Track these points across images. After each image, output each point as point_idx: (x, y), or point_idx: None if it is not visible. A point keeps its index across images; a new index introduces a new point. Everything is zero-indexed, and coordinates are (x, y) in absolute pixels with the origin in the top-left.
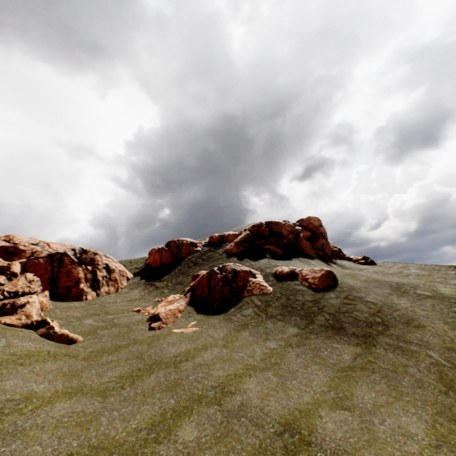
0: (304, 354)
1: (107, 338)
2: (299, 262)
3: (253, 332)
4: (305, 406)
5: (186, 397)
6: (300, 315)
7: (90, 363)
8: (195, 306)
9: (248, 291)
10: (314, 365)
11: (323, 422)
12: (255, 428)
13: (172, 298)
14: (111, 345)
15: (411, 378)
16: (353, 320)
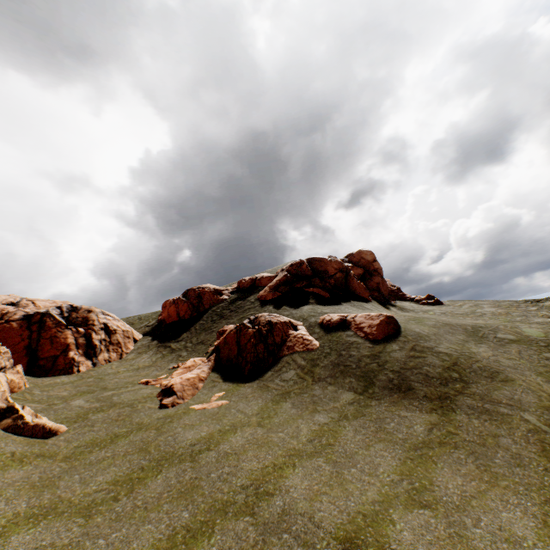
0: (364, 428)
1: (102, 424)
2: (351, 307)
3: (296, 402)
4: (370, 507)
5: (205, 507)
6: (356, 376)
7: (73, 464)
8: (221, 372)
9: (288, 348)
10: (378, 444)
11: (397, 532)
12: (303, 549)
13: (191, 362)
14: (106, 435)
15: (506, 453)
16: (423, 378)
